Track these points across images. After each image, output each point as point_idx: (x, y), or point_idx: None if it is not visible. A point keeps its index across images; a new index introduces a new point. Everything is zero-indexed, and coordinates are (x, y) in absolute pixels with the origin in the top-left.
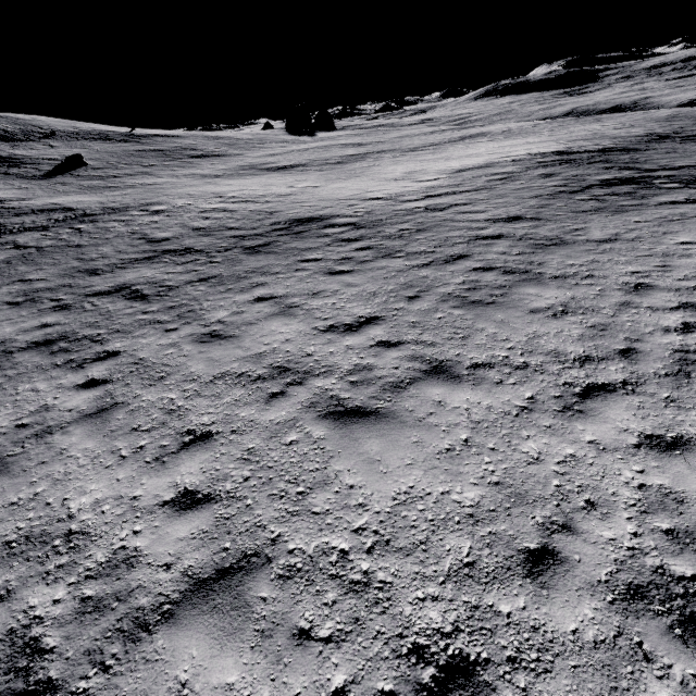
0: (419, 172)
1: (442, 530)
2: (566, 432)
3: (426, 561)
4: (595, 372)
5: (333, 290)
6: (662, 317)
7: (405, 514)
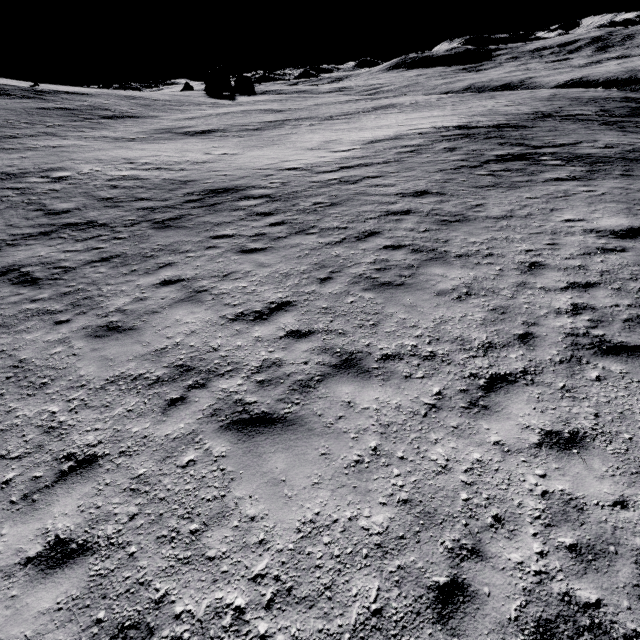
0: (334, 142)
1: (348, 568)
2: (472, 432)
3: (331, 613)
4: (497, 361)
5: (244, 272)
6: (554, 298)
7: (309, 551)
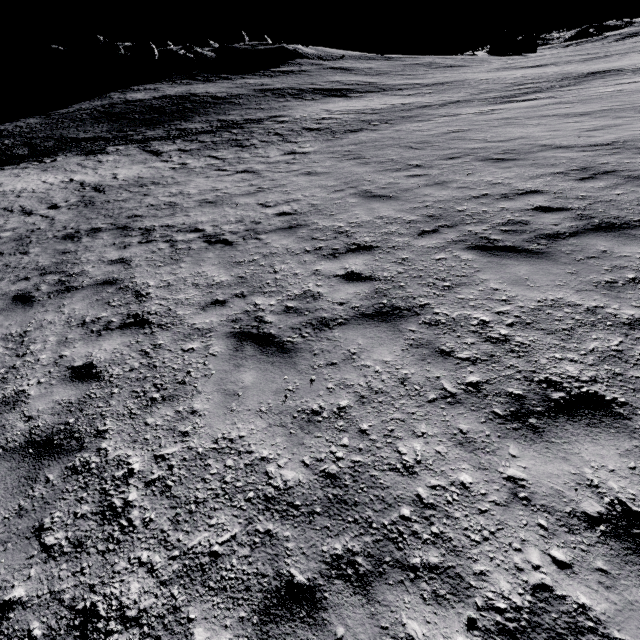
0: None
1: None
2: None
3: None
4: None
5: None
6: None
7: None
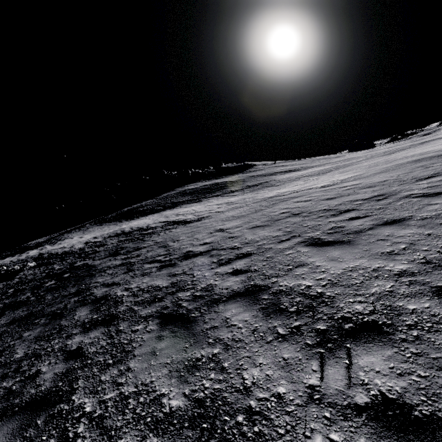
0: None
1: None
2: None
3: None
4: None
5: None
6: None
7: None
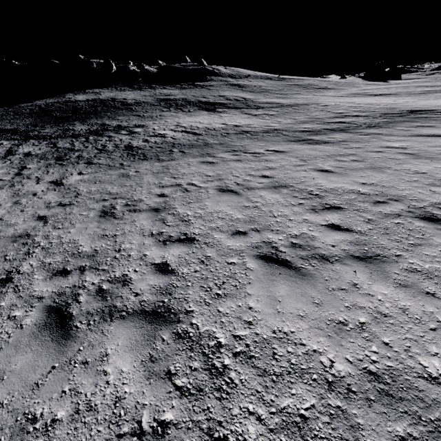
0: None
1: None
2: None
3: None
4: None
5: None
6: None
7: None
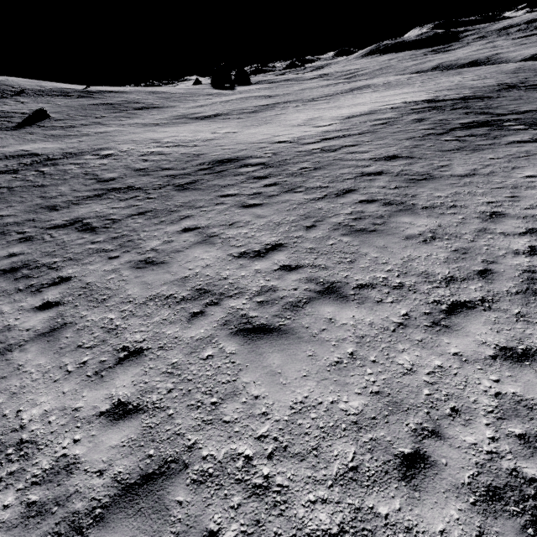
0: (316, 119)
1: (331, 436)
2: (434, 345)
3: (317, 466)
4: (458, 291)
5: (245, 221)
6: (513, 241)
7: (300, 422)
